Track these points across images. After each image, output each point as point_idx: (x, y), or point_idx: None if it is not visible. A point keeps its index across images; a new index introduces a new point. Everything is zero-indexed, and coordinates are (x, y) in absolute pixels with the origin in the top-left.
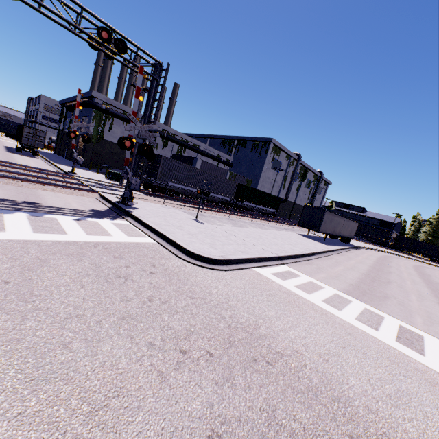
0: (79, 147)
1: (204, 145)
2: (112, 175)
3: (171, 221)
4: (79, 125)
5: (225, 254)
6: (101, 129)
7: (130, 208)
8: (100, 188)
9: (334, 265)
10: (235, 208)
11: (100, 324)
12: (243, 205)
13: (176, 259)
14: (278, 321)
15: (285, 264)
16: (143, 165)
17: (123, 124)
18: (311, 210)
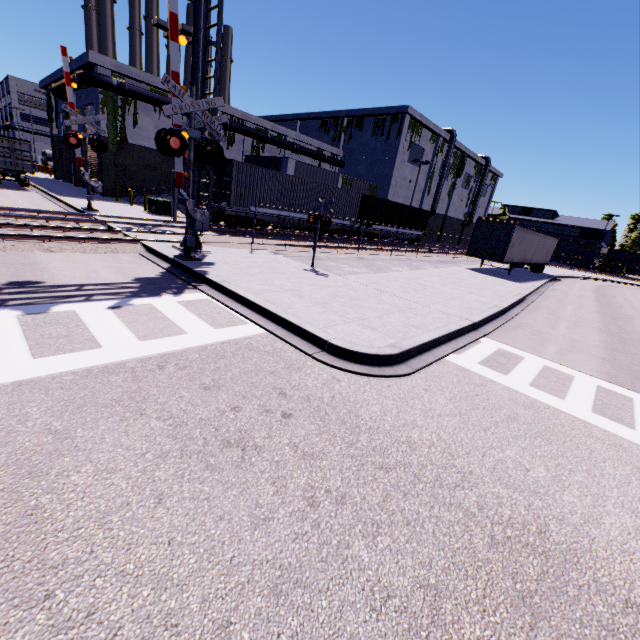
0: (92, 163)
1: (293, 134)
2: (156, 205)
3: (278, 282)
4: (79, 120)
5: (395, 340)
6: (120, 125)
7: (202, 265)
8: (141, 232)
9: (552, 322)
10: (365, 238)
11: (229, 635)
12: (372, 230)
13: (315, 366)
14: (564, 493)
15: (485, 336)
16: (209, 183)
17: (155, 111)
18: (490, 228)
